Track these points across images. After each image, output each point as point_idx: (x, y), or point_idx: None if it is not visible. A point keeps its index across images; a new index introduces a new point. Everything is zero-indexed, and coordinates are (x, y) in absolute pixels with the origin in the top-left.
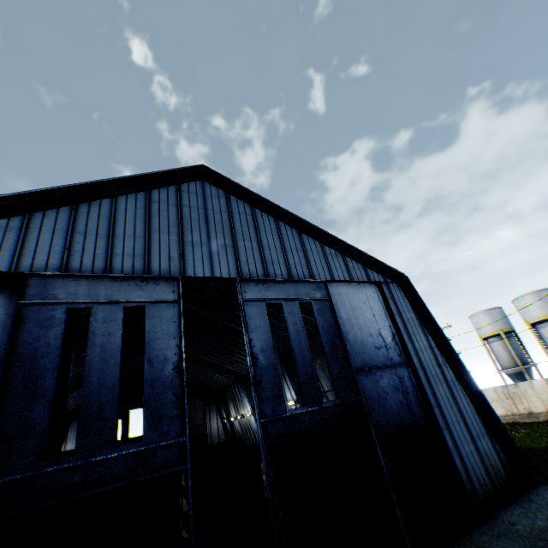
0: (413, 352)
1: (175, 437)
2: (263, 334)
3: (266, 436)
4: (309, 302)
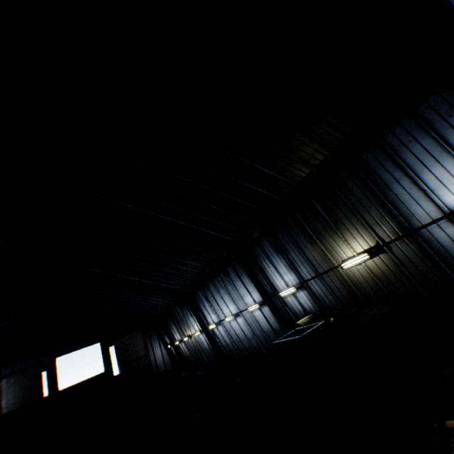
0: None
1: None
2: None
3: None
4: None
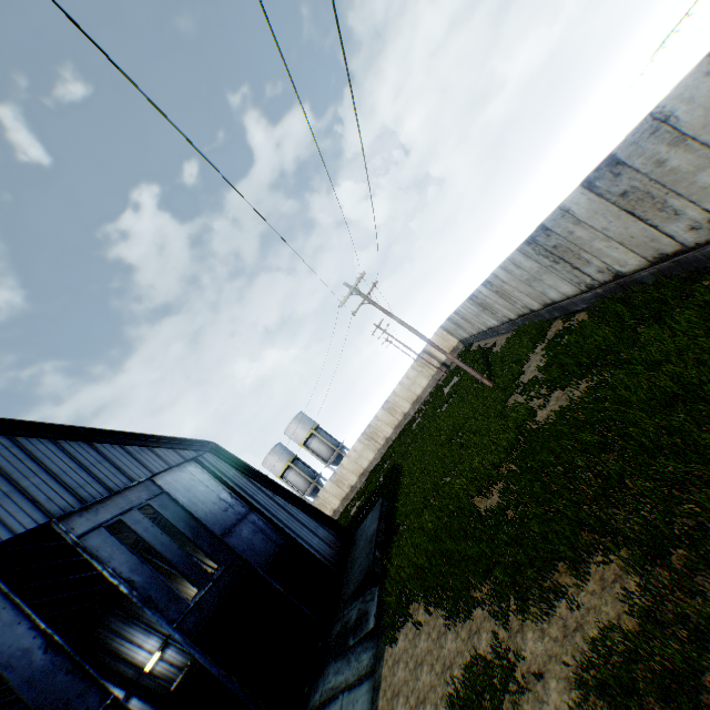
0: (251, 498)
1: (100, 706)
2: (123, 556)
3: (186, 634)
4: (148, 504)
